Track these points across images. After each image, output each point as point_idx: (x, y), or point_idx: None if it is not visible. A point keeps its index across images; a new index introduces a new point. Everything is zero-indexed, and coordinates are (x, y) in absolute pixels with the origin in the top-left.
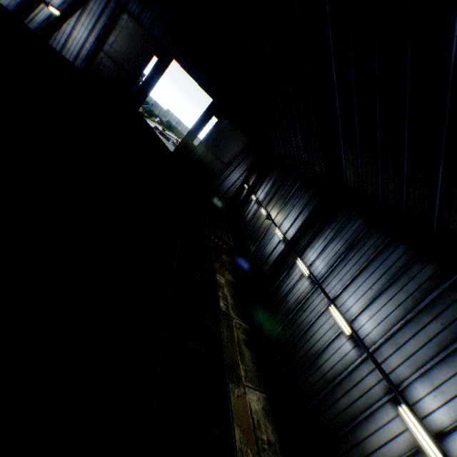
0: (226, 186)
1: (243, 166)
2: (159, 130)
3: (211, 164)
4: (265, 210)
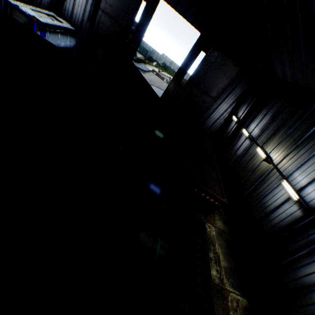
0: (213, 118)
1: (232, 98)
2: (156, 72)
3: (198, 100)
4: (262, 149)
